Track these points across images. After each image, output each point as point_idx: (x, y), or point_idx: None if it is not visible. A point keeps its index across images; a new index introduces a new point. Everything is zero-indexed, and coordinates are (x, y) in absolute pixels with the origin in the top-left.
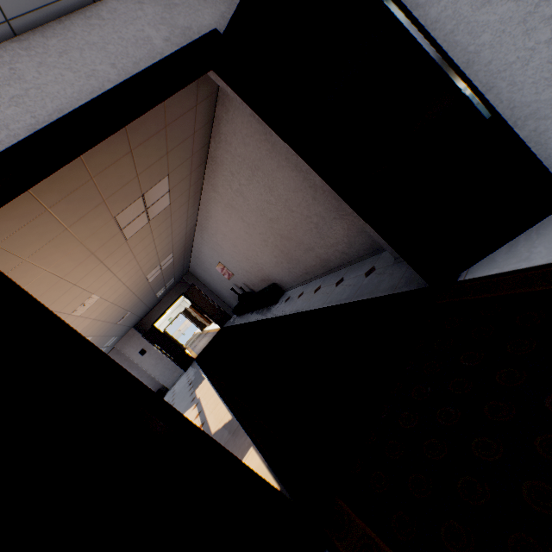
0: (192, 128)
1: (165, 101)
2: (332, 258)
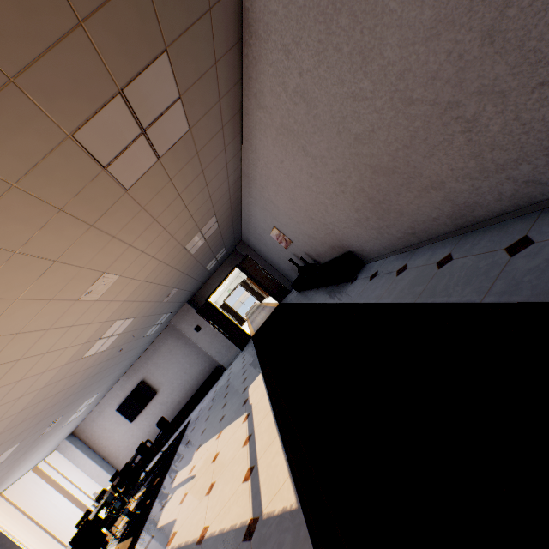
0: None
1: None
2: (487, 198)
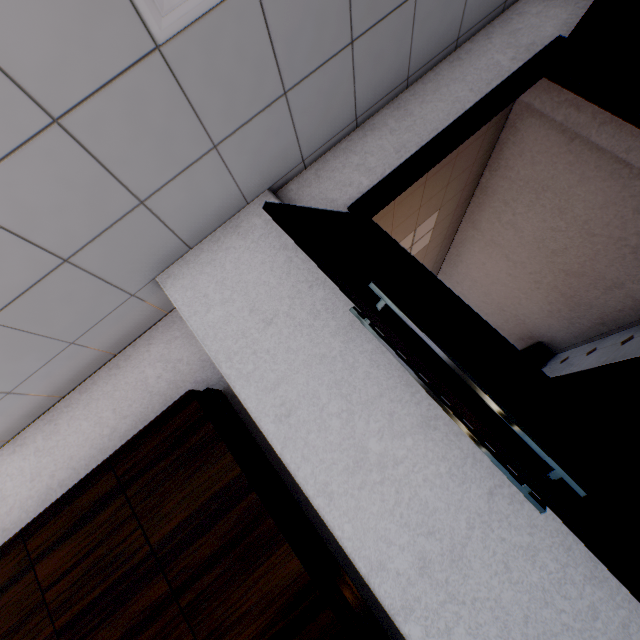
0: (474, 157)
1: None
2: None
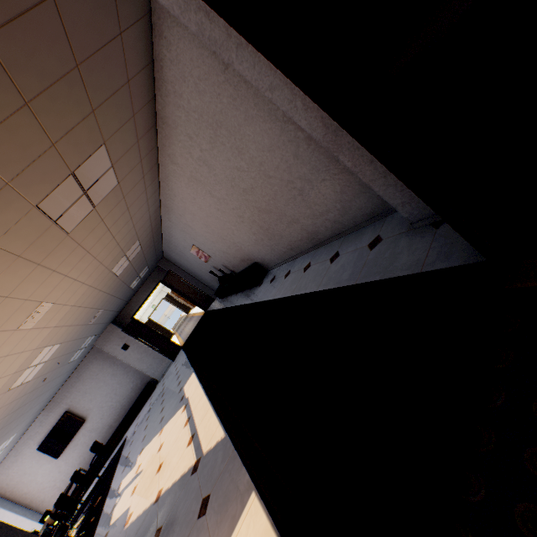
0: (124, 73)
1: (61, 17)
2: (321, 229)
